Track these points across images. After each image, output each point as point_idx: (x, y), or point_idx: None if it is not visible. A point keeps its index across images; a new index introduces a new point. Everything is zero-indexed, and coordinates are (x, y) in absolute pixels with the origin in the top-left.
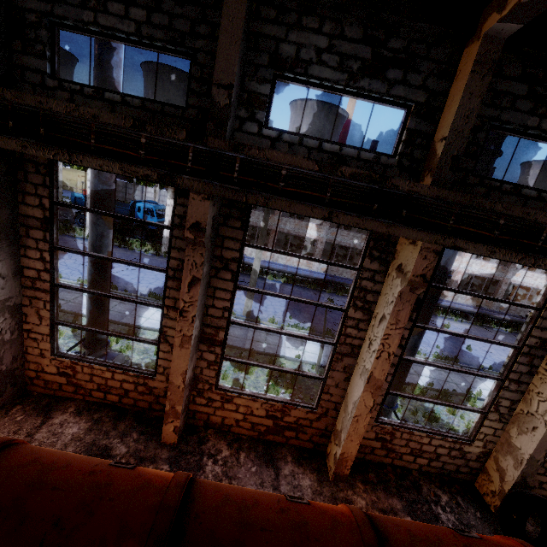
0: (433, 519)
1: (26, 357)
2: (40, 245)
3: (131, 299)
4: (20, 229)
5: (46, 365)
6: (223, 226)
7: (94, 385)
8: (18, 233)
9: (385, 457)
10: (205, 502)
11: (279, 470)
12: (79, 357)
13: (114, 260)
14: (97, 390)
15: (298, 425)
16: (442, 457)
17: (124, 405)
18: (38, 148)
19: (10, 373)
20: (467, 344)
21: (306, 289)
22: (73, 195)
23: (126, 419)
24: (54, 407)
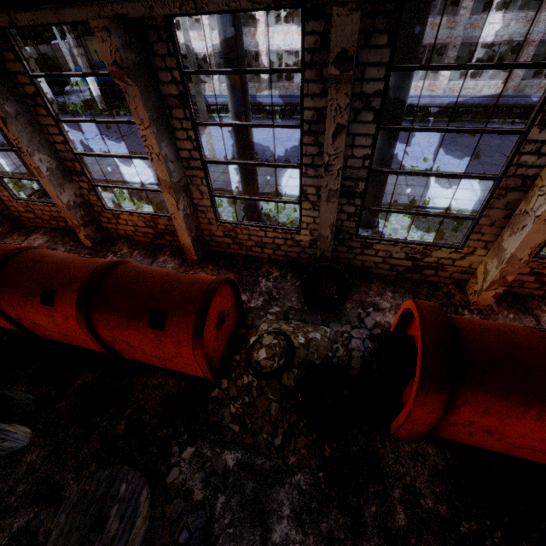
0: (253, 284)
1: (6, 203)
2: None
3: (14, 149)
4: None
5: (17, 207)
6: (5, 62)
7: (47, 216)
8: None
9: (240, 250)
10: (25, 254)
11: (156, 259)
12: (27, 199)
13: None
14: (51, 220)
15: (169, 231)
16: (282, 247)
17: (71, 228)
18: None
19: (0, 213)
20: (486, 151)
21: None
22: (77, 69)
23: (71, 235)
24: (33, 231)
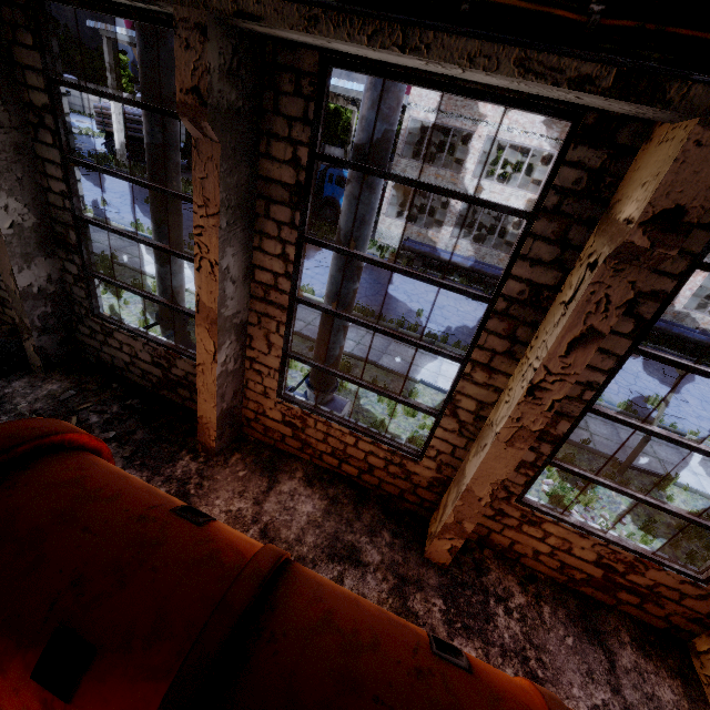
0: None
1: (245, 392)
2: (283, 233)
3: (411, 339)
4: (256, 203)
5: (269, 408)
6: None
7: (327, 447)
8: (253, 210)
9: None
10: None
11: (612, 655)
12: (312, 407)
13: (398, 269)
14: (331, 454)
15: (652, 592)
16: None
17: (363, 482)
18: (340, 19)
19: (229, 412)
20: None
21: None
22: None
23: (369, 505)
24: (278, 465)
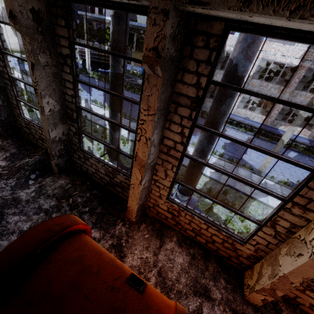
0: None
1: (149, 194)
2: (183, 122)
3: (252, 184)
4: (170, 105)
5: (161, 203)
6: None
7: (190, 227)
8: (168, 109)
9: None
10: None
11: None
12: (184, 207)
13: (252, 147)
14: (191, 230)
15: None
16: None
17: (207, 247)
18: (269, 0)
19: (142, 204)
20: None
21: (300, 154)
22: (142, 68)
23: (211, 261)
24: (163, 232)
